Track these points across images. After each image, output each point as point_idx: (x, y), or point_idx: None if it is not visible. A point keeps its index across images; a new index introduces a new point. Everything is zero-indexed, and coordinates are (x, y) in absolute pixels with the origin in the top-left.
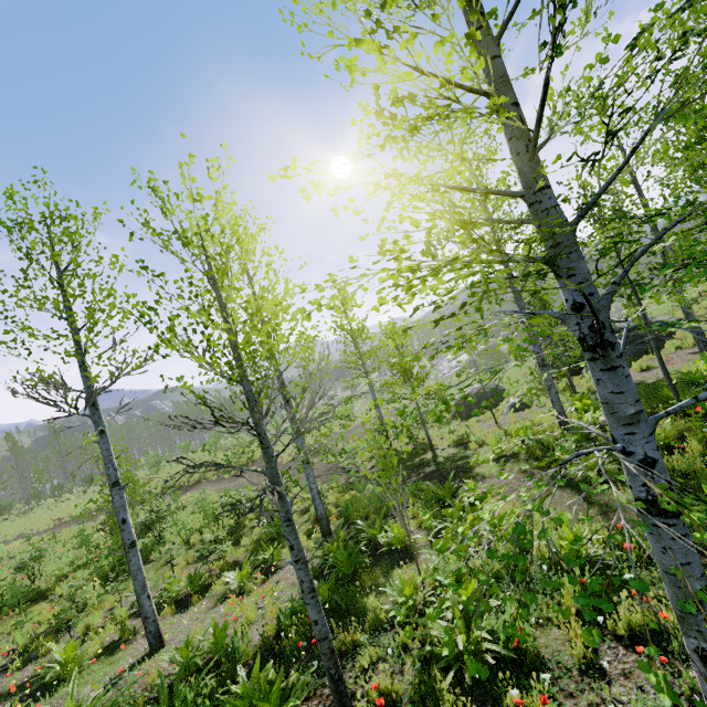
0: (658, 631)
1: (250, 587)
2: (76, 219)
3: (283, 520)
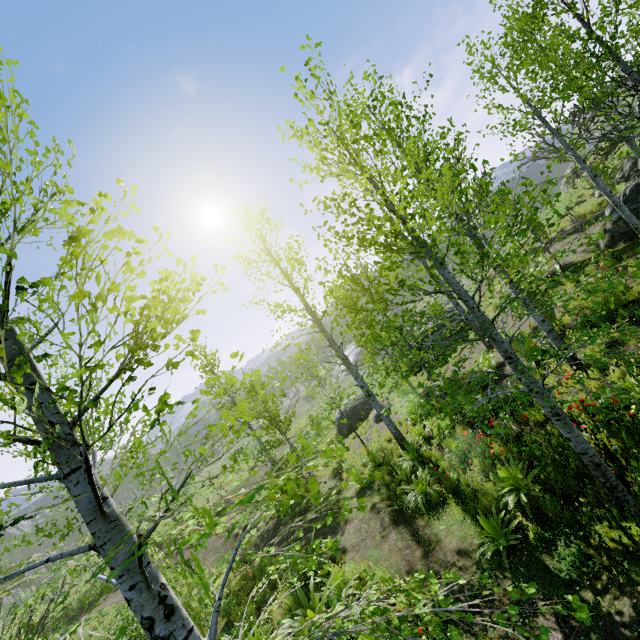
0: None
1: None
2: None
3: None
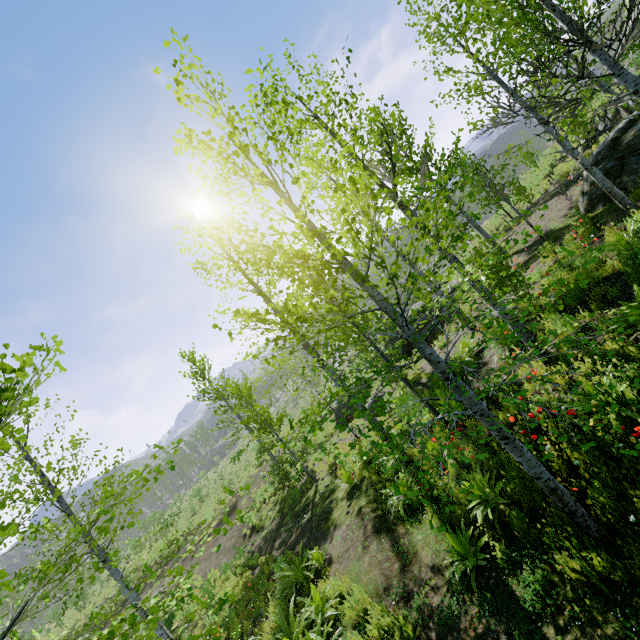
0: None
1: None
2: None
3: None
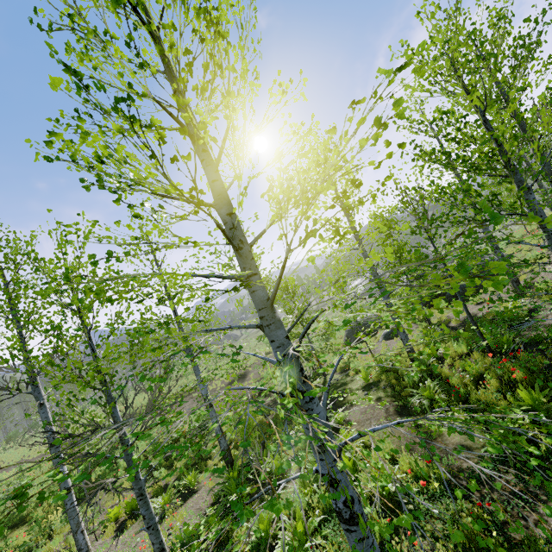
0: None
1: (170, 511)
2: (12, 247)
3: (137, 496)
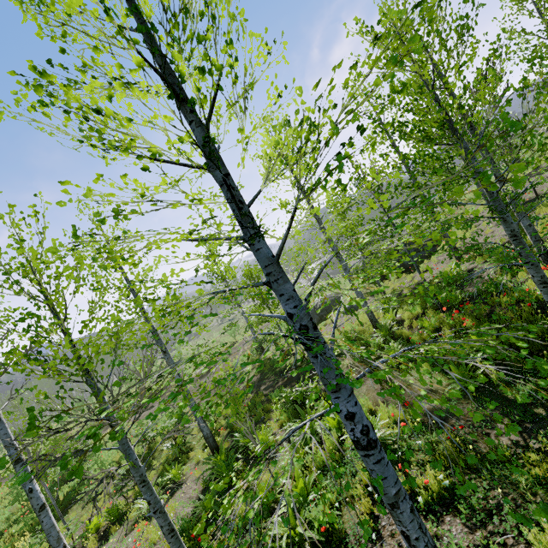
0: (413, 494)
1: None
2: None
3: (139, 483)
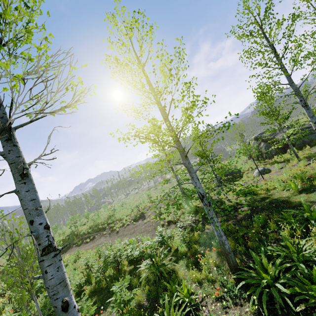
0: None
1: None
2: None
3: None
